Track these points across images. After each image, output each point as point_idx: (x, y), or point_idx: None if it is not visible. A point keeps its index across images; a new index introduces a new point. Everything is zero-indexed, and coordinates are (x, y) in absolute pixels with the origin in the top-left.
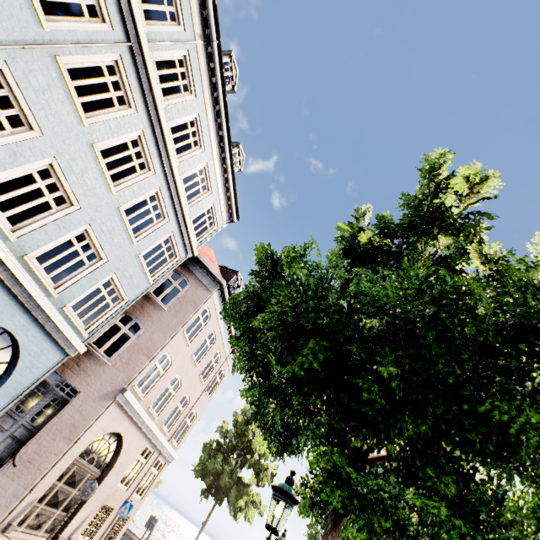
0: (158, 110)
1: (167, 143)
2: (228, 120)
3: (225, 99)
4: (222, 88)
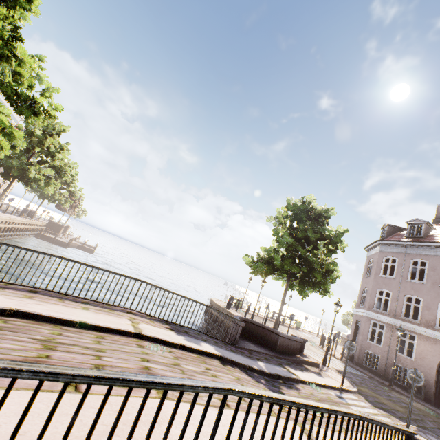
0: None
1: None
2: None
3: None
4: None
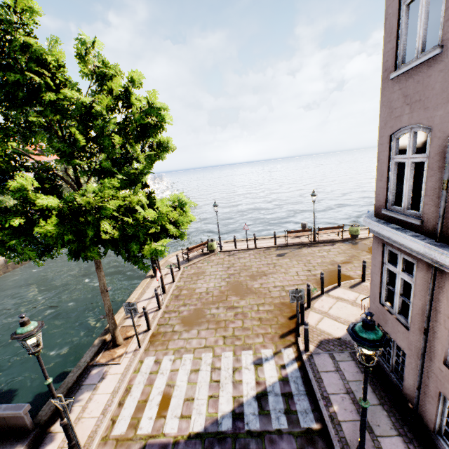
0: None
1: None
2: None
3: None
4: None
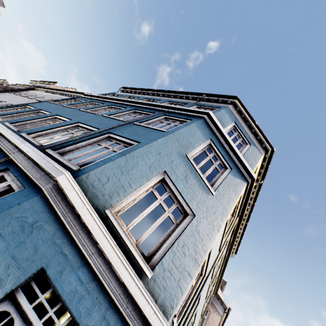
0: (235, 238)
1: (231, 250)
2: (251, 211)
3: (255, 203)
4: (255, 198)
